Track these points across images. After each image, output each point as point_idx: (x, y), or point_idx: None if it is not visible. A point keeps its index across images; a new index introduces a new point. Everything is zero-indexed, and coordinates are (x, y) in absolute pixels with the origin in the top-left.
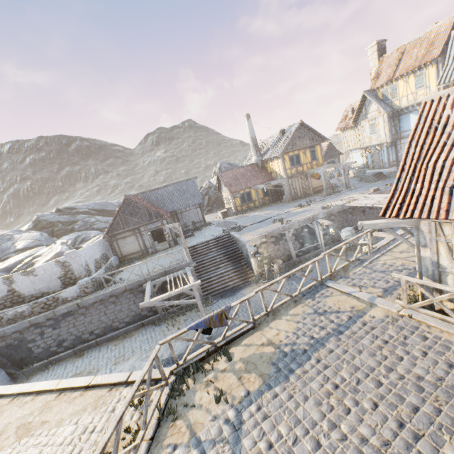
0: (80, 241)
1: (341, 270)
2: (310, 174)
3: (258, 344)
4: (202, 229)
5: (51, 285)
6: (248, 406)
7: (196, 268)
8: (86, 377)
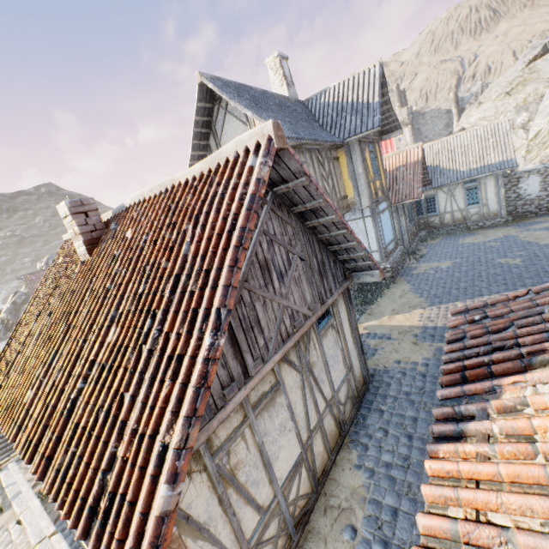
0: None
1: None
2: None
3: None
4: None
5: None
6: None
7: None
8: None
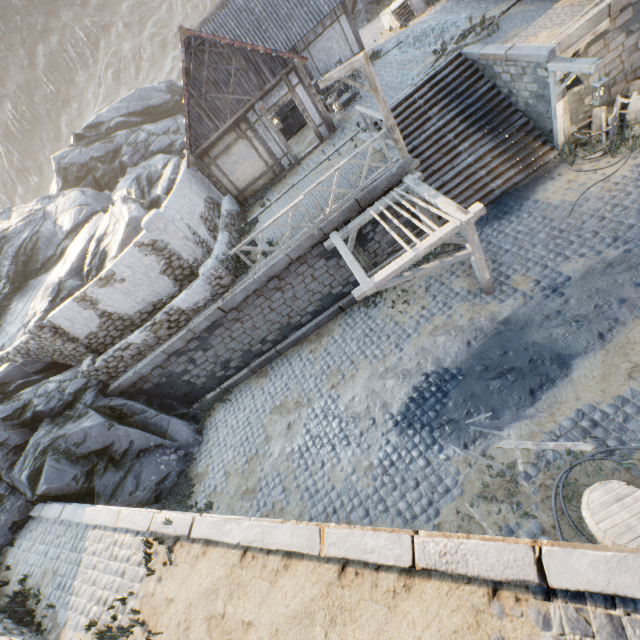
0: (148, 185)
1: None
2: None
3: None
4: None
5: (157, 289)
6: None
7: None
8: (386, 535)
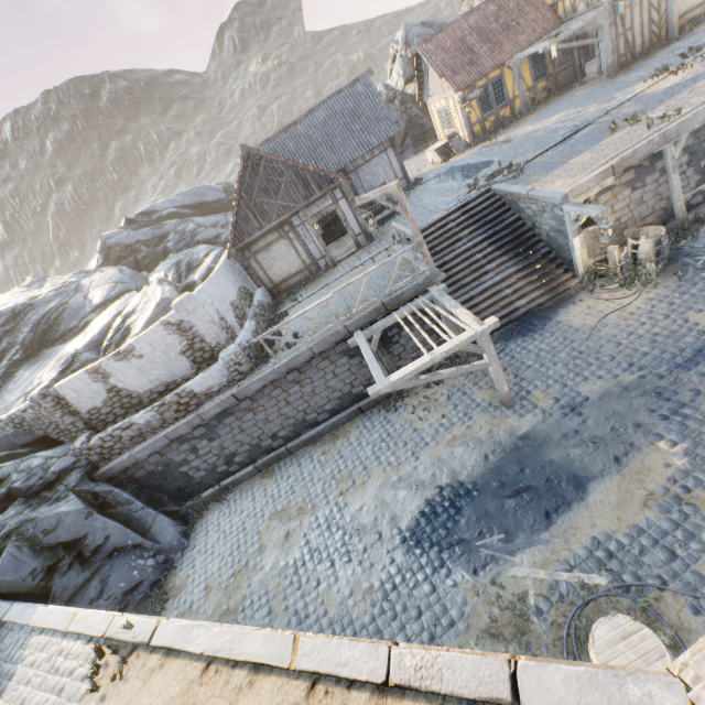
0: (186, 270)
1: None
2: None
3: None
4: (408, 196)
5: (174, 369)
6: None
7: None
8: (363, 644)
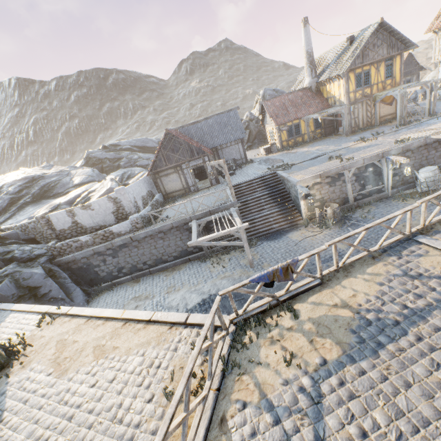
0: (126, 178)
1: (437, 223)
2: (380, 97)
3: (329, 304)
4: (243, 167)
5: (106, 219)
6: (327, 378)
7: (239, 208)
8: (147, 311)
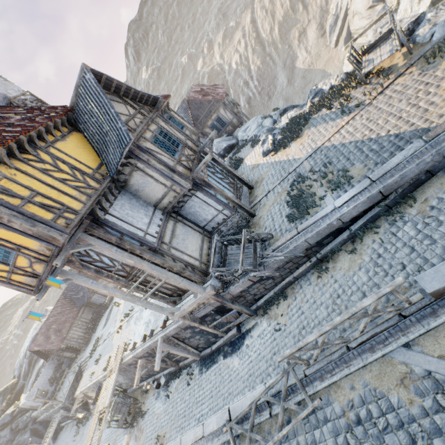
0: None
1: None
2: None
3: None
4: (106, 312)
5: (38, 403)
6: None
7: None
8: None
